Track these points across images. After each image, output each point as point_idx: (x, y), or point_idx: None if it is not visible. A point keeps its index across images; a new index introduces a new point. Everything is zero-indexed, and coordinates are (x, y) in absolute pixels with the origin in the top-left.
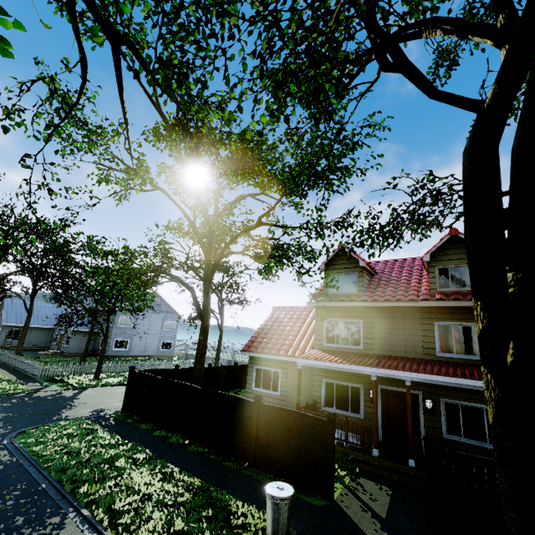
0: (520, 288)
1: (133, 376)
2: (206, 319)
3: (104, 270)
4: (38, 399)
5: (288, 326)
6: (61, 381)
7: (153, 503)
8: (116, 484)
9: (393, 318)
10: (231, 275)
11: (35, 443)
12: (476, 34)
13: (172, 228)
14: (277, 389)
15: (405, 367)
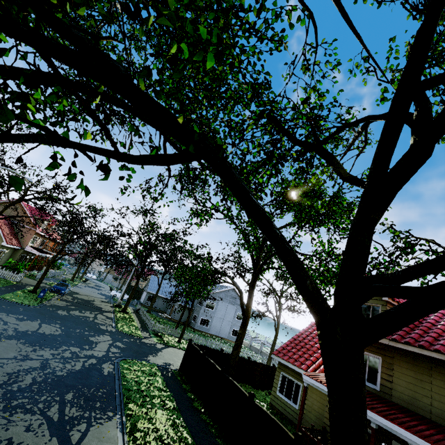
0: (321, 343)
1: (189, 346)
2: (246, 317)
3: (191, 267)
4: (142, 343)
5: (318, 343)
6: (160, 336)
7: (156, 435)
8: (147, 413)
9: (417, 366)
10: (288, 284)
11: (126, 368)
12: (406, 122)
13: (238, 243)
14: (296, 402)
15: (414, 427)
